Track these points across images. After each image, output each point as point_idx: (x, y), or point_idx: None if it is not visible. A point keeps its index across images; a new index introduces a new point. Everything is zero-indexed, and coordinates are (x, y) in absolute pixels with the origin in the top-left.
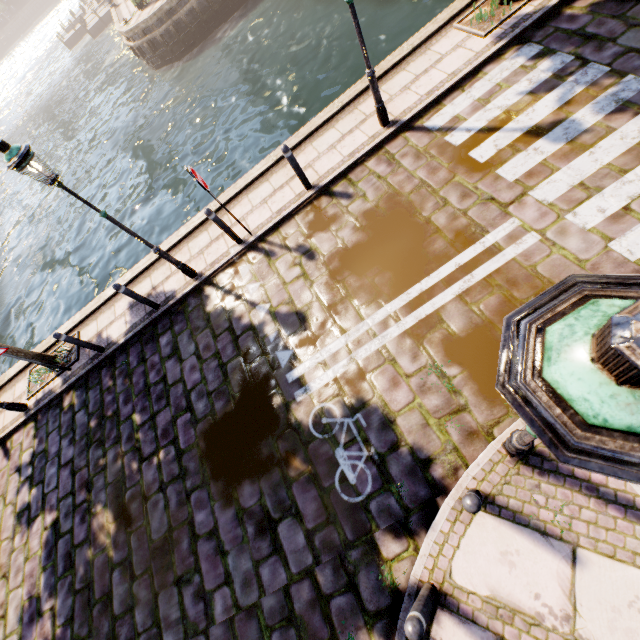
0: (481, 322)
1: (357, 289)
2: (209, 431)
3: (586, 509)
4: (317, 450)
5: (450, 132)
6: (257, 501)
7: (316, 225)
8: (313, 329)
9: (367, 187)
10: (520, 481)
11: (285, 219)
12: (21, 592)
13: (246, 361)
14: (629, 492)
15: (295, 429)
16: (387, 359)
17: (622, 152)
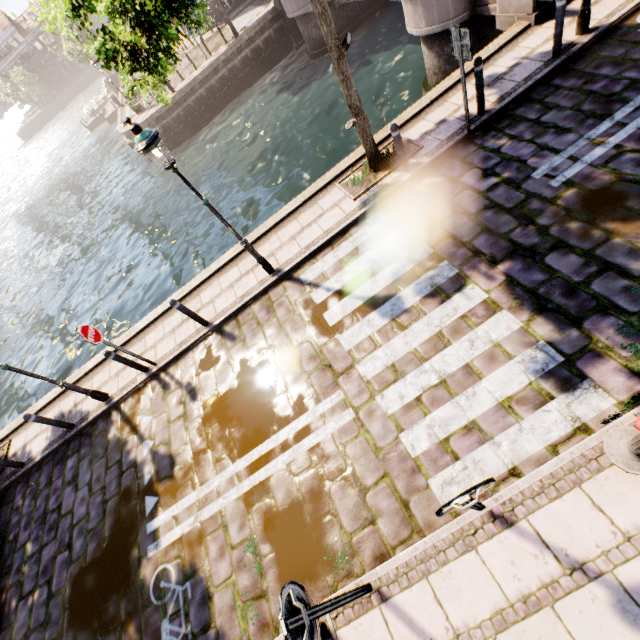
0: (296, 499)
1: (218, 440)
2: (77, 576)
3: None
4: (149, 617)
5: (316, 288)
6: None
7: (205, 363)
8: (177, 477)
9: (248, 332)
10: None
11: (185, 352)
12: None
13: (122, 501)
14: None
15: (139, 589)
16: (222, 524)
17: (426, 339)
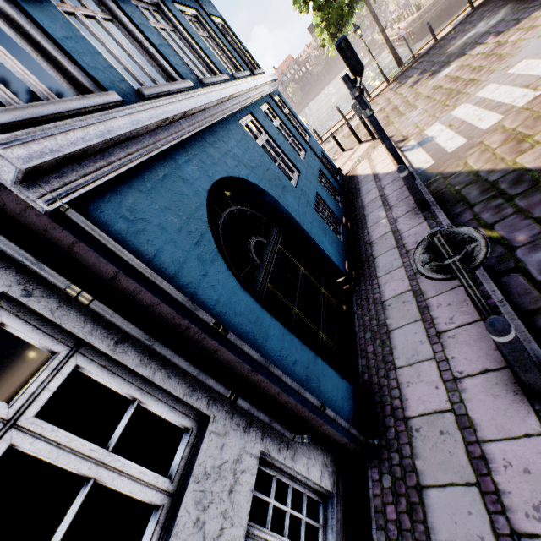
0: None
1: None
2: None
3: None
4: None
5: None
6: None
7: None
8: None
9: None
10: None
11: None
12: (407, 87)
13: None
14: None
15: None
16: None
17: None
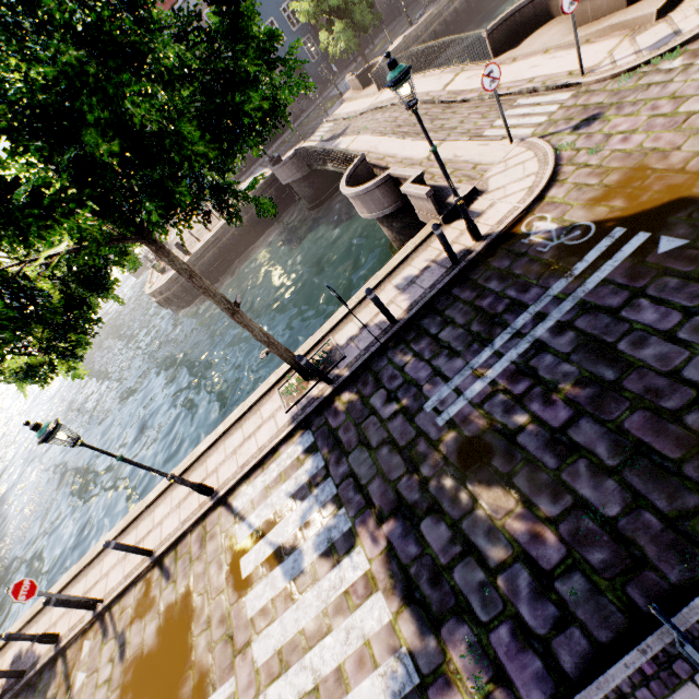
0: None
1: None
2: None
3: None
4: None
5: (241, 522)
6: None
7: (140, 607)
8: None
9: (181, 570)
10: None
11: (129, 586)
12: None
13: None
14: None
15: None
16: None
17: (312, 617)
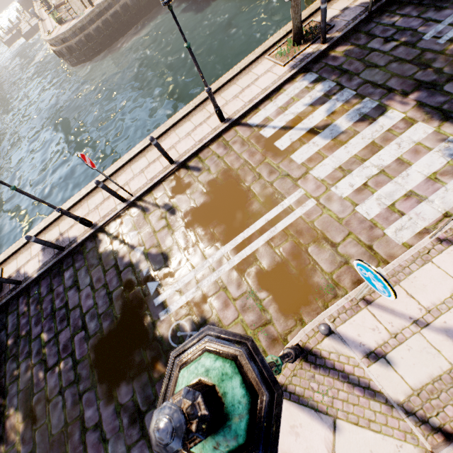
0: (281, 260)
1: (203, 236)
2: (98, 345)
3: (342, 391)
4: None
5: (263, 128)
6: (131, 398)
7: (177, 189)
8: (173, 265)
9: (211, 163)
10: (303, 373)
11: (156, 184)
12: None
13: (126, 290)
14: (366, 378)
15: (159, 341)
16: (221, 287)
17: (363, 147)
